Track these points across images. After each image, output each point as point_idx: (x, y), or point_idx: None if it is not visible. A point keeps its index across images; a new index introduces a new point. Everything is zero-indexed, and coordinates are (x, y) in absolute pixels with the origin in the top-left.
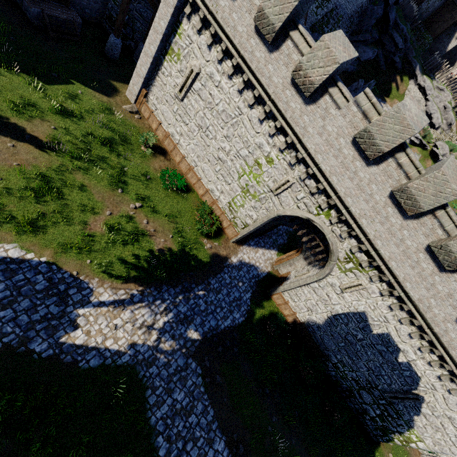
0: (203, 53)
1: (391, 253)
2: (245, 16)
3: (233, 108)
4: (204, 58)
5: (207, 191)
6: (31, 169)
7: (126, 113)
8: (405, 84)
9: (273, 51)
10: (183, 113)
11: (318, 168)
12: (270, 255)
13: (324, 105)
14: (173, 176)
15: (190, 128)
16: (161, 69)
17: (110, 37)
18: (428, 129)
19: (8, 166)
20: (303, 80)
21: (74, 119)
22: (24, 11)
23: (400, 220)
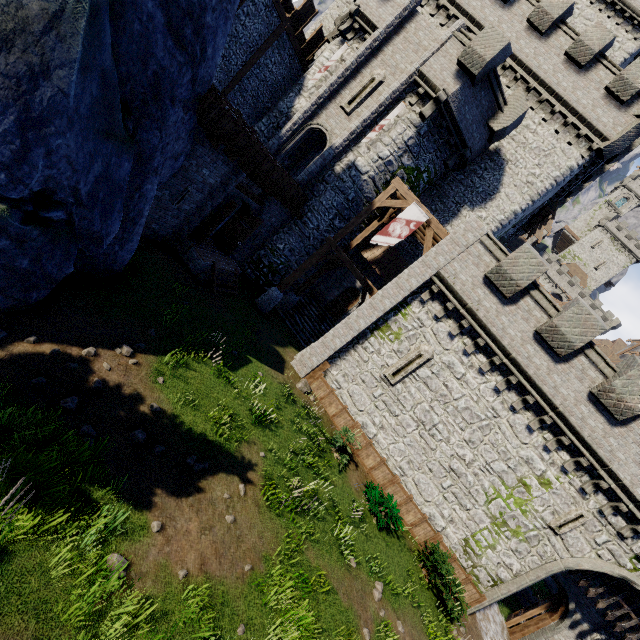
0: (440, 340)
1: None
2: (519, 322)
3: (483, 407)
4: (441, 345)
5: (425, 518)
6: (264, 570)
7: (302, 395)
8: None
9: (559, 362)
10: (392, 401)
11: (638, 506)
12: (497, 617)
13: (638, 430)
14: (392, 504)
15: (401, 421)
16: (361, 343)
17: (272, 290)
18: None
19: (240, 578)
20: (614, 402)
21: (272, 427)
22: (184, 261)
23: None
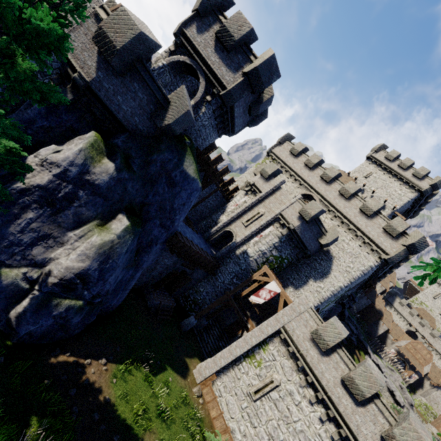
0: (285, 372)
1: None
2: (331, 370)
3: (313, 432)
4: (285, 376)
5: None
6: None
7: (195, 397)
8: (363, 357)
9: (359, 405)
10: (253, 414)
11: None
12: None
13: None
14: None
15: (257, 433)
16: (237, 364)
17: (191, 318)
18: (395, 406)
19: None
20: None
21: (168, 421)
22: (146, 298)
23: None
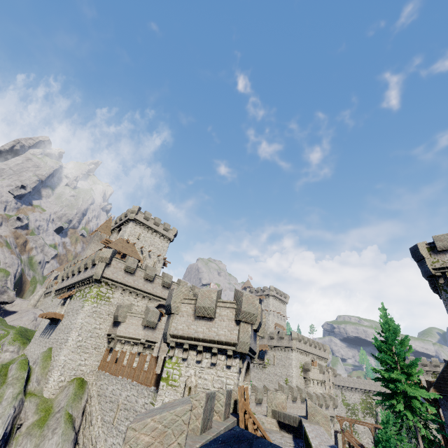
0: None
1: (300, 412)
2: (252, 404)
3: None
4: None
5: None
6: None
7: None
8: None
9: (261, 404)
10: None
11: None
12: None
13: None
14: None
15: None
16: None
17: None
18: None
19: None
20: None
21: None
22: None
23: (296, 403)
